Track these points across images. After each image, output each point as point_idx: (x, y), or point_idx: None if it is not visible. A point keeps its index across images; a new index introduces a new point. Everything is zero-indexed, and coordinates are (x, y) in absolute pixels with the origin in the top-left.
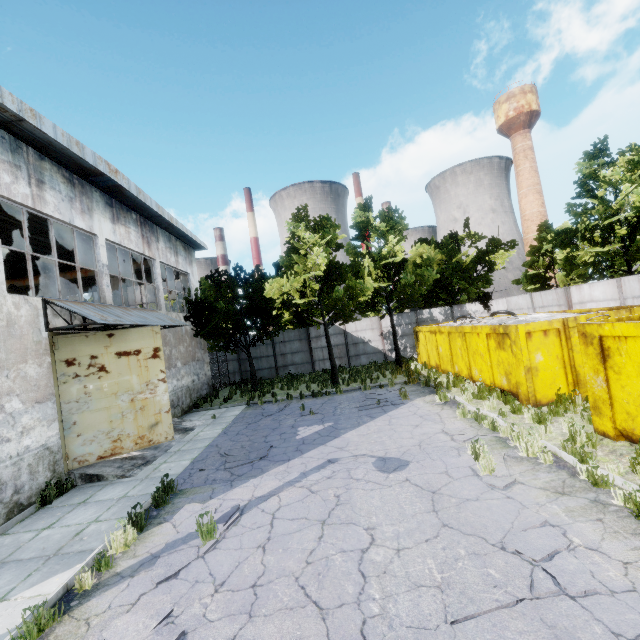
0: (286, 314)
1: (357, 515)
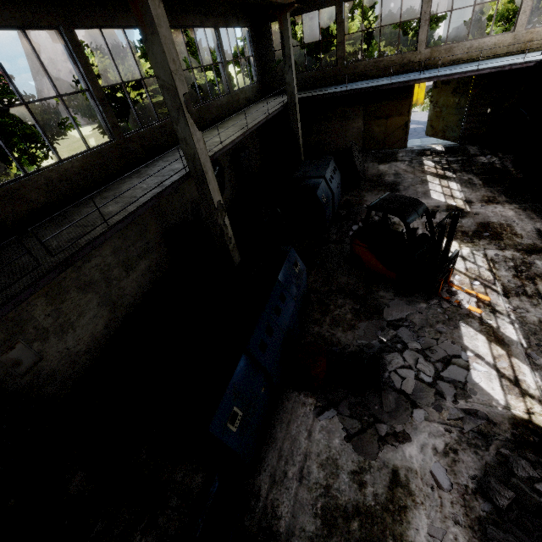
0: None
1: None
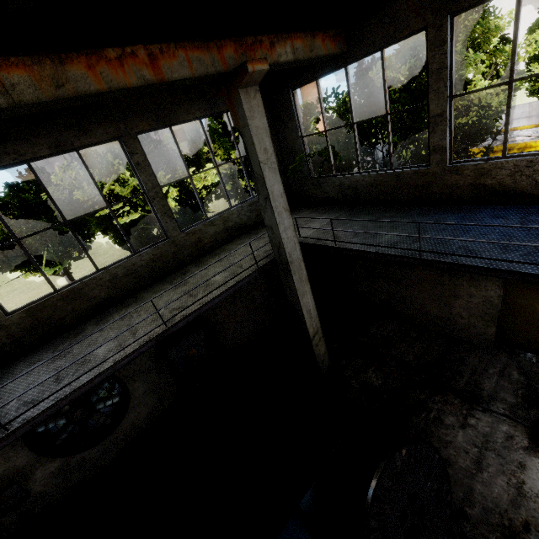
0: None
1: None
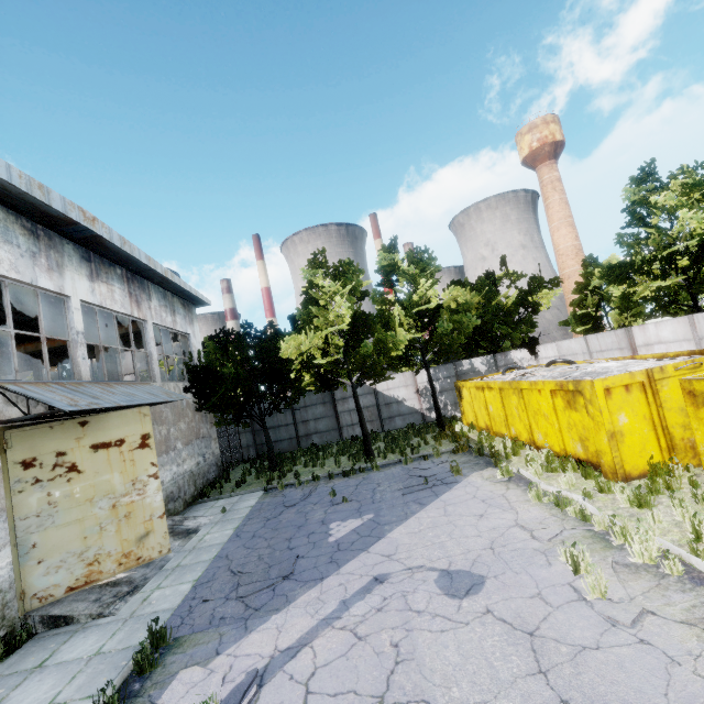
0: (306, 376)
1: (429, 683)
